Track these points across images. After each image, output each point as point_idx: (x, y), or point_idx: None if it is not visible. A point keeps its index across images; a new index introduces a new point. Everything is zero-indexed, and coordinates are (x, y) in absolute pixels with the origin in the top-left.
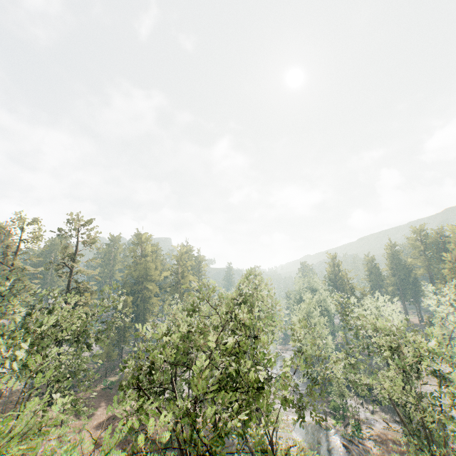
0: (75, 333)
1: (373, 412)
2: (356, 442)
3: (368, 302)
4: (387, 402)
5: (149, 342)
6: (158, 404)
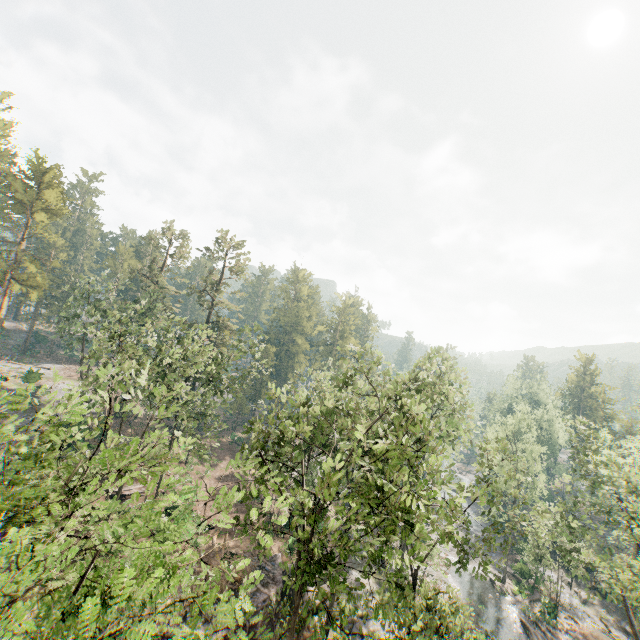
0: (208, 374)
1: (586, 602)
2: (543, 628)
3: (631, 445)
4: (617, 599)
5: (285, 407)
6: (283, 480)
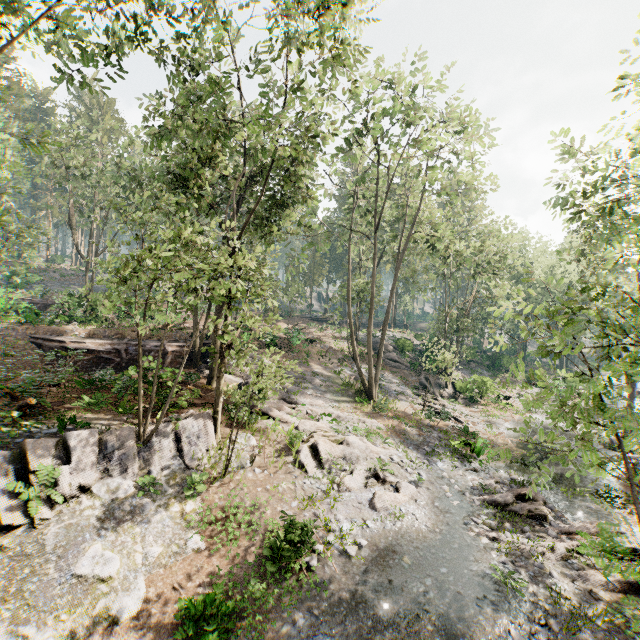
0: None
1: None
2: None
3: None
4: None
5: None
6: None
